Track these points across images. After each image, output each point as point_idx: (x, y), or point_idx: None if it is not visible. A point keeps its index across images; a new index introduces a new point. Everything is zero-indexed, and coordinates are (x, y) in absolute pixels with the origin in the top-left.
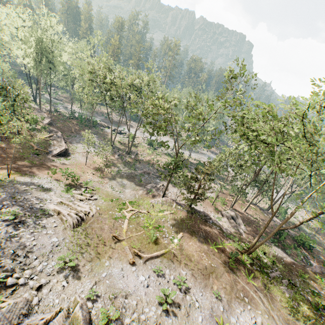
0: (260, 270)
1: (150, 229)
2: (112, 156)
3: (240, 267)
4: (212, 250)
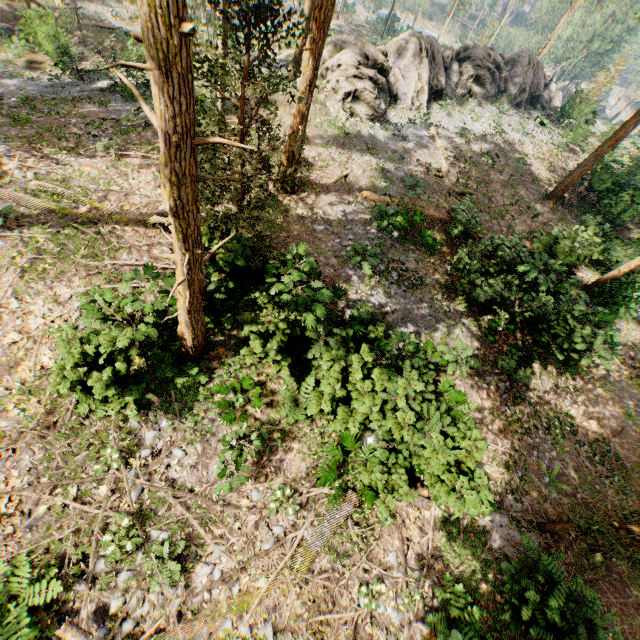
0: None
1: None
2: None
3: None
4: None
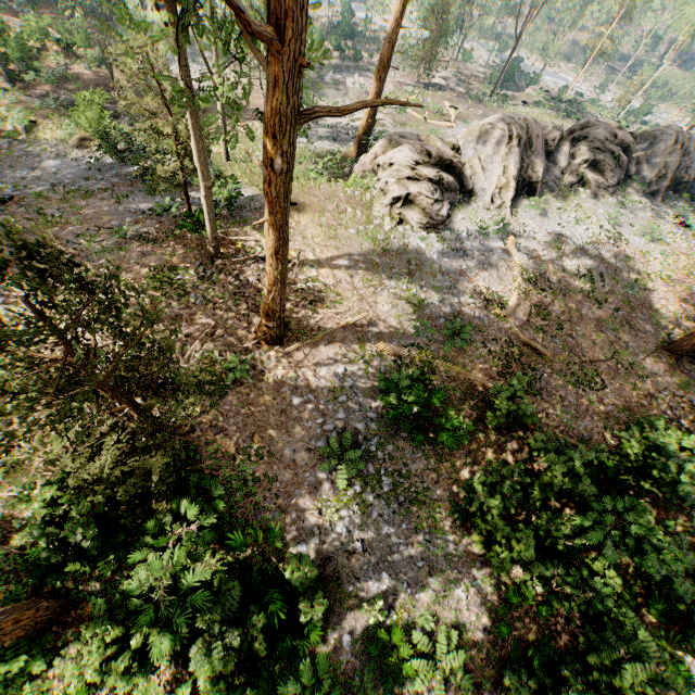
0: (503, 106)
1: (426, 110)
2: (237, 66)
3: (494, 109)
4: (472, 106)
